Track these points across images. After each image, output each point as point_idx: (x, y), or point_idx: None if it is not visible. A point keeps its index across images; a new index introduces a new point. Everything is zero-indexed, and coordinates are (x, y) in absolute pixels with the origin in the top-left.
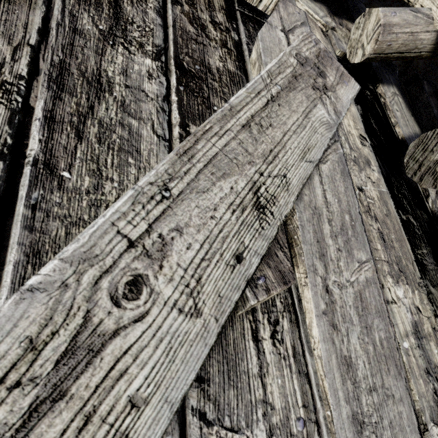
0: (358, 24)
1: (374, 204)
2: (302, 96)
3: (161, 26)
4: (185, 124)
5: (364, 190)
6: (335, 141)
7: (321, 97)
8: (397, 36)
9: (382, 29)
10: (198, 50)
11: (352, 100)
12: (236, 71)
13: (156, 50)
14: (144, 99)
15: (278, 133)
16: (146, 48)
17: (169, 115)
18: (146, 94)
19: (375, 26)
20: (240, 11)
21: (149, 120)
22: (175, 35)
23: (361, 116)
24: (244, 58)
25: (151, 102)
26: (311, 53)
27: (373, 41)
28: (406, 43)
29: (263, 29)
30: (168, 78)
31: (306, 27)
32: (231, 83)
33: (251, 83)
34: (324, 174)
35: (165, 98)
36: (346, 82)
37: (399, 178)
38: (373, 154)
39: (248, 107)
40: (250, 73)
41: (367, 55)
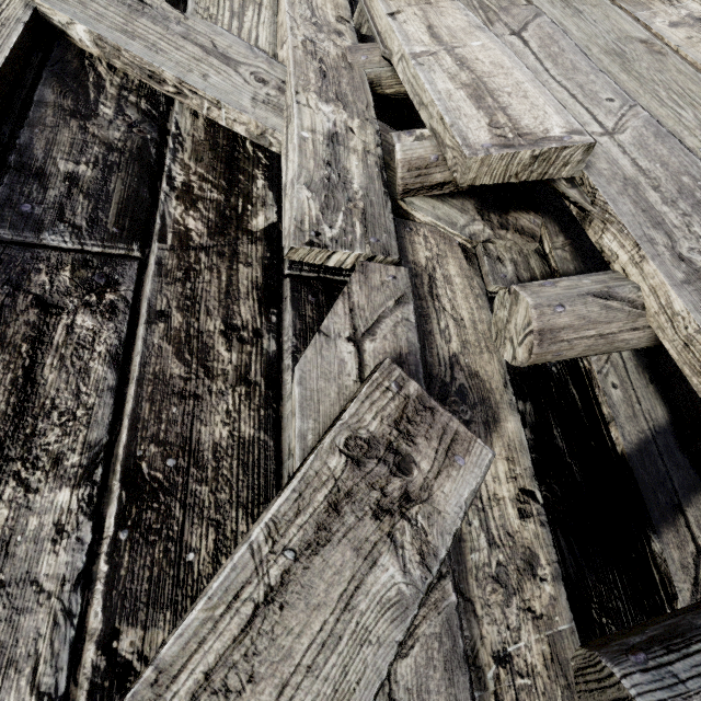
0: (503, 301)
1: (533, 687)
2: (345, 552)
3: (112, 391)
4: (111, 636)
5: (511, 657)
6: (438, 578)
7: (394, 532)
8: (572, 343)
9: (538, 339)
10: (180, 417)
11: (469, 504)
12: (257, 435)
13: (87, 458)
14: (31, 605)
15: (267, 694)
16: (67, 462)
17: (78, 625)
18: (38, 590)
19: (525, 326)
20: (292, 277)
21: (28, 662)
22: (138, 402)
23: (530, 428)
24: (281, 392)
25: (45, 606)
26: (383, 420)
27: (525, 348)
28: (594, 348)
29: (307, 354)
30: (97, 523)
31: (405, 307)
32: (240, 471)
33: (221, 578)
34: (399, 689)
35: (79, 581)
36: (461, 458)
37: (607, 570)
38: (547, 530)
39: (200, 656)
40: (287, 427)
41: (520, 364)
